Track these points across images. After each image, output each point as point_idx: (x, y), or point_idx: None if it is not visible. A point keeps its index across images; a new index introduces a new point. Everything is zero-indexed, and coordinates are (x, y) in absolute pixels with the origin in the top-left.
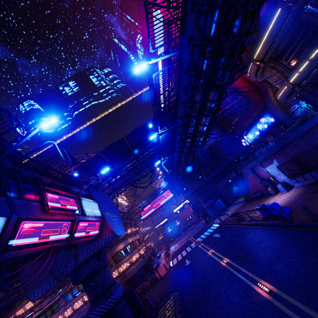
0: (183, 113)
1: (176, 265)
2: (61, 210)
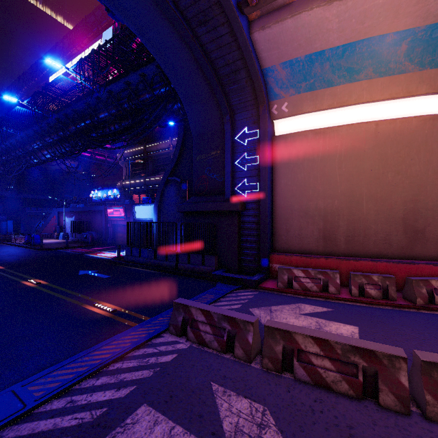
0: (32, 134)
1: None
2: None
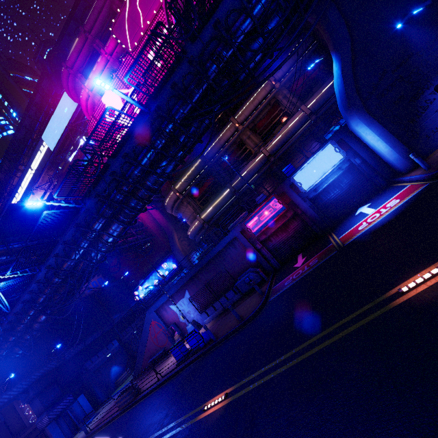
0: (102, 191)
1: None
2: None
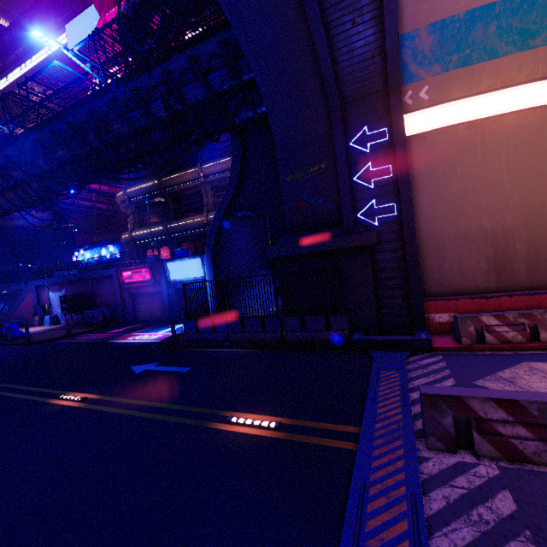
0: None
1: None
2: None
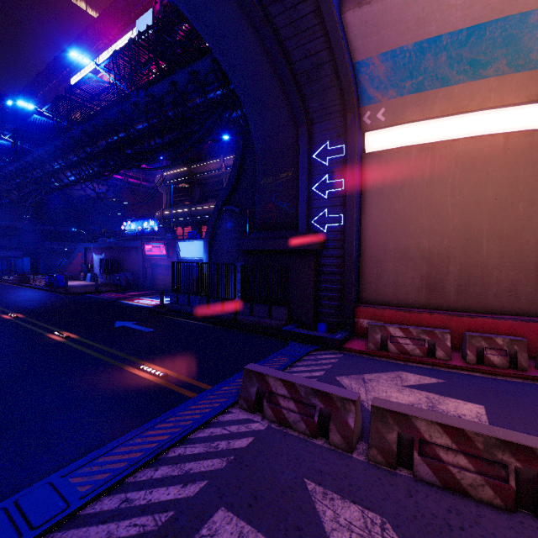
0: (52, 150)
1: None
2: None
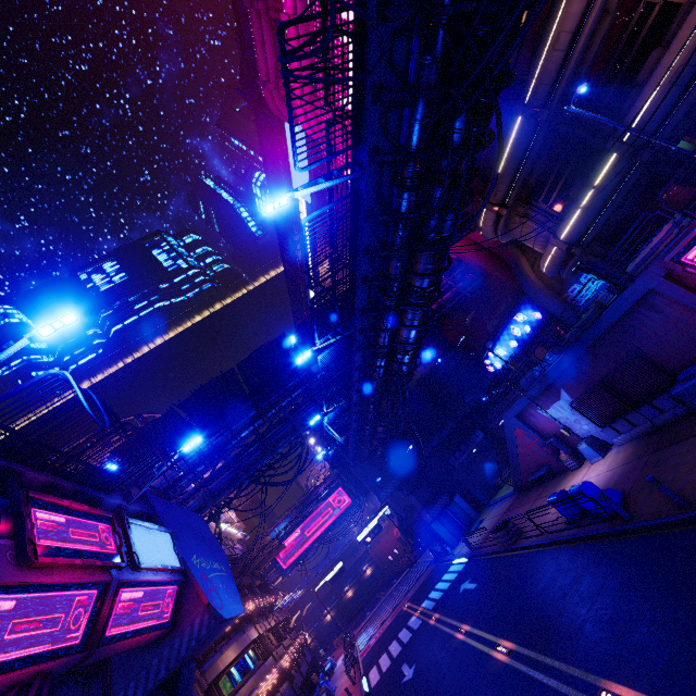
0: (365, 302)
1: (378, 687)
2: (73, 556)
